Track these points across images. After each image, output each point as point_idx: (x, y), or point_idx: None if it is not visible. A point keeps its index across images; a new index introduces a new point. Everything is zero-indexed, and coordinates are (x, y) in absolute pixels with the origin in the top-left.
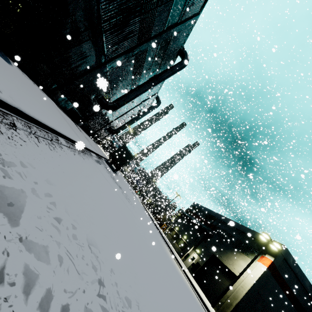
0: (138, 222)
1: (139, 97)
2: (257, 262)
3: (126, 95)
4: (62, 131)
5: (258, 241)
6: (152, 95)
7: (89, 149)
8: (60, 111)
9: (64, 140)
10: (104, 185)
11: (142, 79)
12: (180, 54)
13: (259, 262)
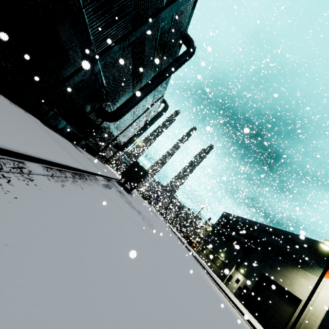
0: (171, 260)
1: (143, 102)
2: (323, 279)
3: (128, 100)
4: (33, 152)
5: (317, 250)
6: (158, 99)
7: (92, 173)
8: (47, 130)
9: (41, 166)
10: (117, 223)
11: (144, 79)
12: (184, 41)
13: (326, 278)
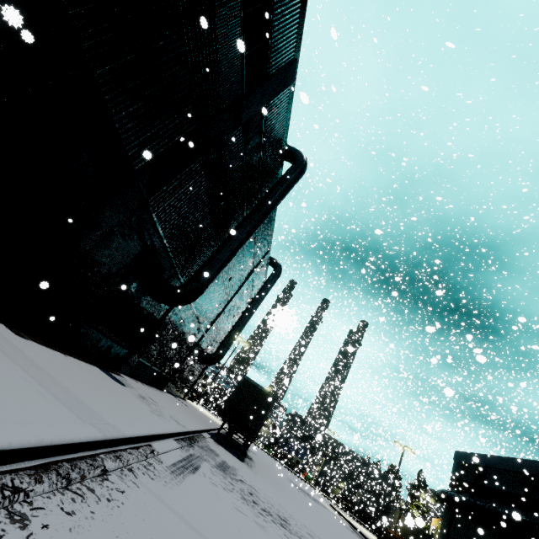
0: None
1: (239, 266)
2: None
3: (210, 257)
4: None
5: None
6: (262, 257)
7: (138, 438)
8: (17, 343)
9: None
10: None
11: (233, 221)
12: (286, 156)
13: None
